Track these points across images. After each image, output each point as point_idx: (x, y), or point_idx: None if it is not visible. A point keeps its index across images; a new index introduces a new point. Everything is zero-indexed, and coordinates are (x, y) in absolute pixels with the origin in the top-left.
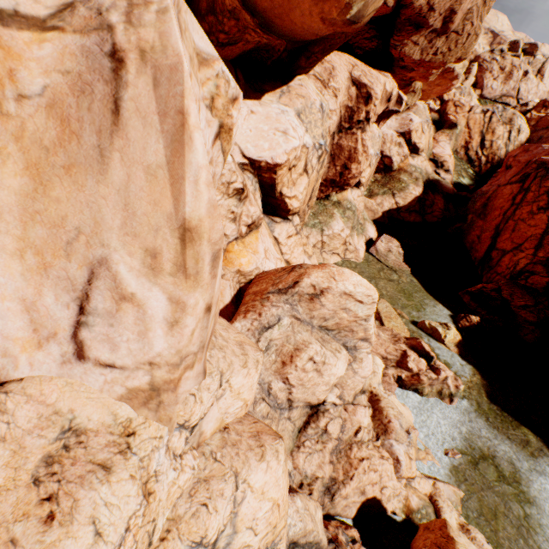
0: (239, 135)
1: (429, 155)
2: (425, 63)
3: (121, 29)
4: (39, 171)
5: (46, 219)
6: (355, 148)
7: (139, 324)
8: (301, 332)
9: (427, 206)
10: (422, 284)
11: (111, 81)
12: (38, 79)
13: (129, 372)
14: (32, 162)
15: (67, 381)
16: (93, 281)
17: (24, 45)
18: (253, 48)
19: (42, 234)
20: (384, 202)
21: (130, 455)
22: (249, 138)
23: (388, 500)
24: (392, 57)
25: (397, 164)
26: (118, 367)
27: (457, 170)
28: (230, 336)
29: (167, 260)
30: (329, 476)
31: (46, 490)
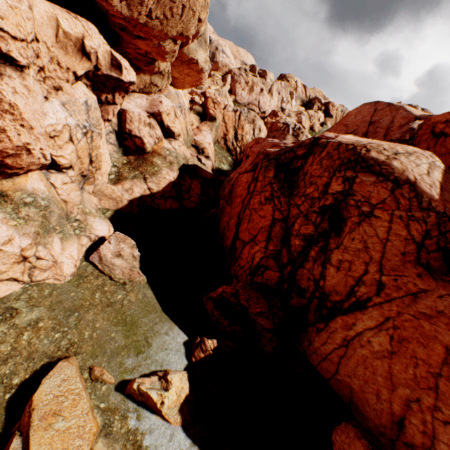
0: None
1: (191, 141)
2: (142, 26)
3: None
4: None
5: None
6: None
7: None
8: None
9: (185, 191)
10: (159, 297)
11: None
12: None
13: None
14: None
15: None
16: None
17: None
18: None
19: None
20: (135, 188)
21: None
22: None
23: None
24: (98, 6)
25: (151, 146)
26: None
27: (219, 157)
28: None
29: None
30: None
31: None
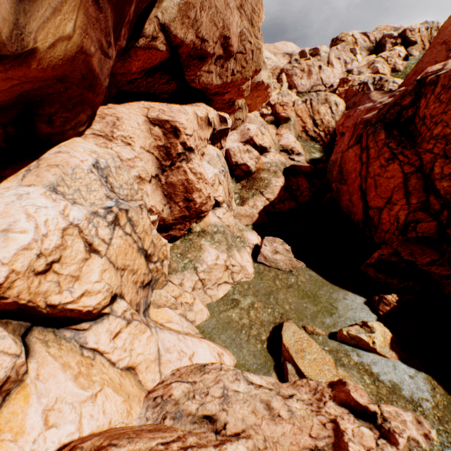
0: None
1: (278, 148)
2: (229, 84)
3: None
4: None
5: None
6: (187, 179)
7: None
8: None
9: (295, 190)
10: (322, 274)
11: None
12: None
13: None
14: None
15: None
16: None
17: None
18: None
19: None
20: (257, 203)
21: None
22: None
23: None
24: (200, 90)
25: (254, 166)
26: None
27: (307, 149)
28: None
29: None
30: None
31: None
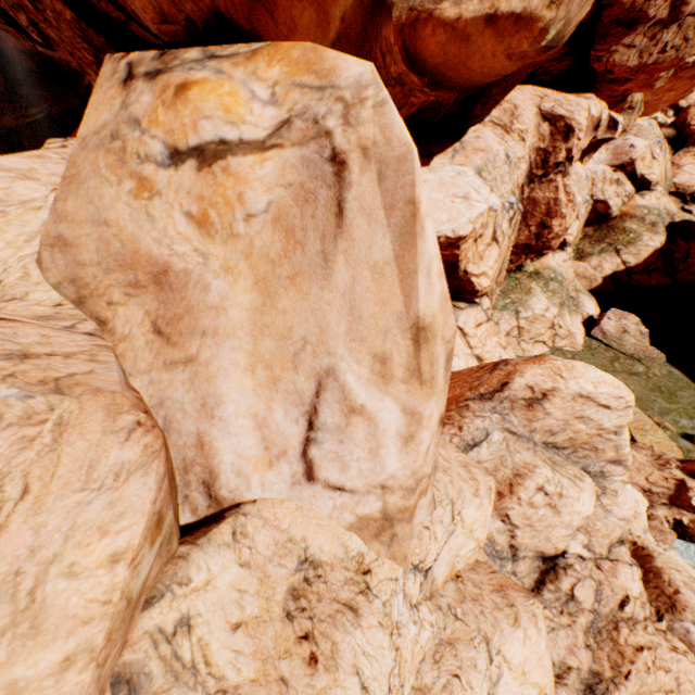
0: None
1: (667, 188)
2: (646, 67)
3: (339, 132)
4: (266, 285)
5: (274, 331)
6: (555, 199)
7: (370, 440)
8: (519, 451)
9: (677, 260)
10: (690, 376)
11: (333, 185)
12: (262, 197)
13: (358, 497)
14: (259, 277)
15: (296, 504)
16: (321, 393)
17: (248, 169)
18: (417, 110)
19: (270, 347)
20: (604, 264)
21: (372, 597)
22: None
23: None
24: (593, 73)
25: (617, 208)
26: (348, 490)
27: None
28: (450, 455)
29: (398, 365)
30: (588, 668)
31: (300, 626)
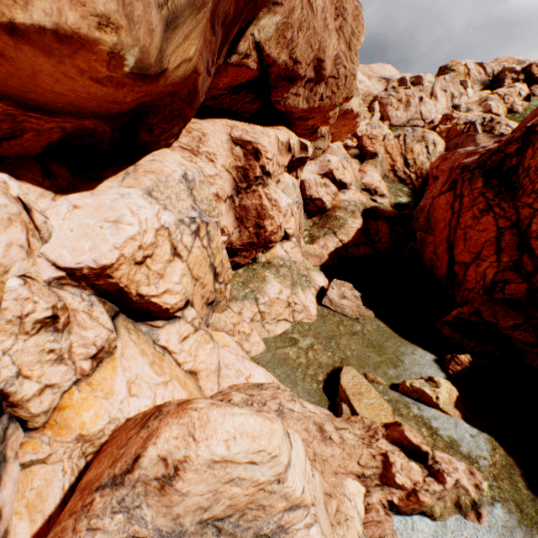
0: (55, 241)
1: (360, 186)
2: (315, 109)
3: None
4: None
5: None
6: (261, 205)
7: None
8: None
9: (373, 234)
10: (391, 326)
11: None
12: None
13: None
14: None
15: None
16: None
17: None
18: (64, 136)
19: None
20: (328, 243)
21: None
22: (67, 241)
23: None
24: (283, 113)
25: (330, 203)
26: None
27: (392, 191)
28: None
29: None
30: None
31: None
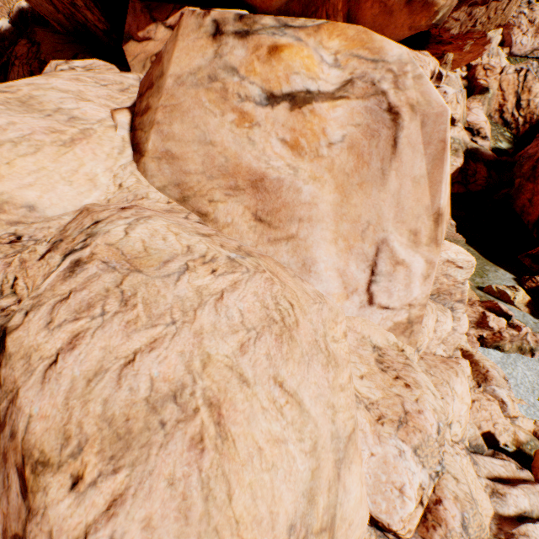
0: None
1: (463, 124)
2: (463, 35)
3: (391, 93)
4: (343, 189)
5: (349, 218)
6: None
7: (406, 279)
8: None
9: (469, 176)
10: (479, 252)
11: (391, 127)
12: (336, 131)
13: (396, 312)
14: (338, 184)
15: (362, 319)
16: (378, 254)
17: (325, 112)
18: None
19: (346, 228)
20: None
21: (411, 361)
22: None
23: (499, 434)
24: (428, 35)
25: None
26: (390, 308)
27: (493, 135)
28: None
29: (423, 236)
30: None
31: (391, 374)
